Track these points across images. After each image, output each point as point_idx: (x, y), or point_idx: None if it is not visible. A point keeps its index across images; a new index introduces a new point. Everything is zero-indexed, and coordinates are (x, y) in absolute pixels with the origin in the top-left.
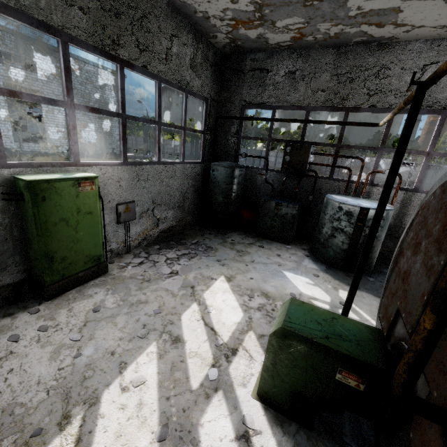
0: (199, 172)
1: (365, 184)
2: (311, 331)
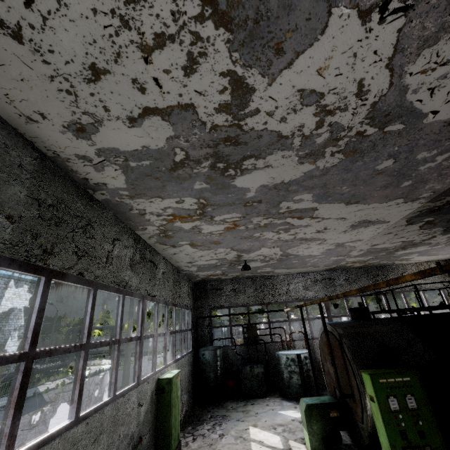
0: (192, 359)
1: (290, 340)
2: (315, 402)
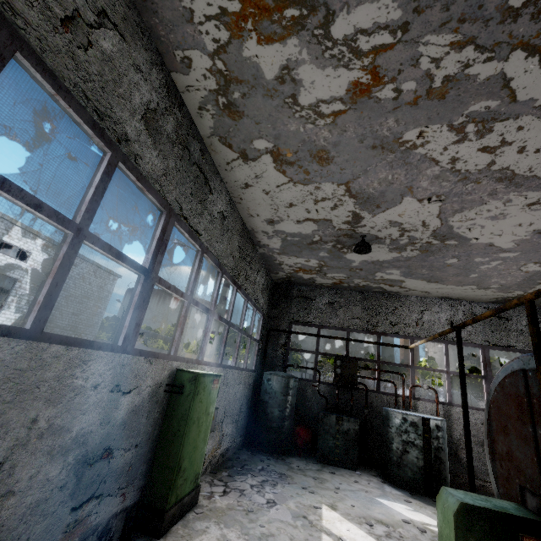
0: (251, 382)
1: (410, 397)
2: (482, 504)
